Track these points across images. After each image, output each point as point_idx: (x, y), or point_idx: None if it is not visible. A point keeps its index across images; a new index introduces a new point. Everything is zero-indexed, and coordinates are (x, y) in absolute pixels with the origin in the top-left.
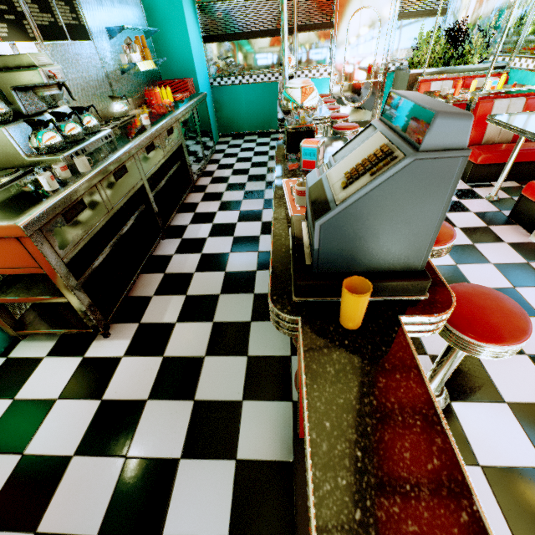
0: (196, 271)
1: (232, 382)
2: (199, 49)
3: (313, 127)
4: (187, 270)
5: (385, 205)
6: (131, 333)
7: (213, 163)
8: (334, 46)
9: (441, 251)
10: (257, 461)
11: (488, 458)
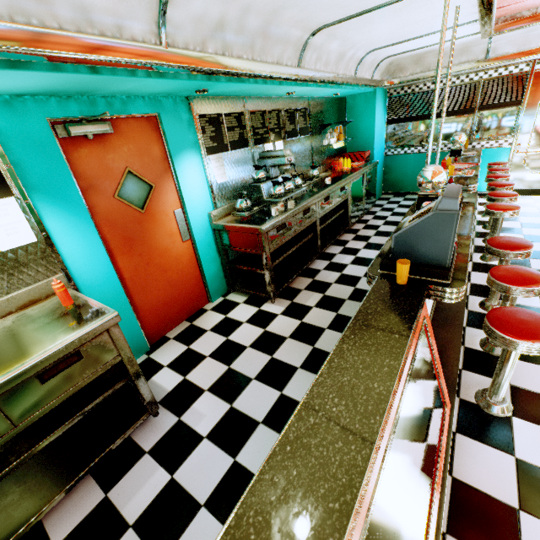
0: (334, 282)
1: None
2: (381, 130)
3: (438, 195)
4: (328, 281)
5: (424, 231)
6: (286, 305)
7: (370, 214)
8: (520, 120)
9: (525, 292)
10: None
11: (526, 457)
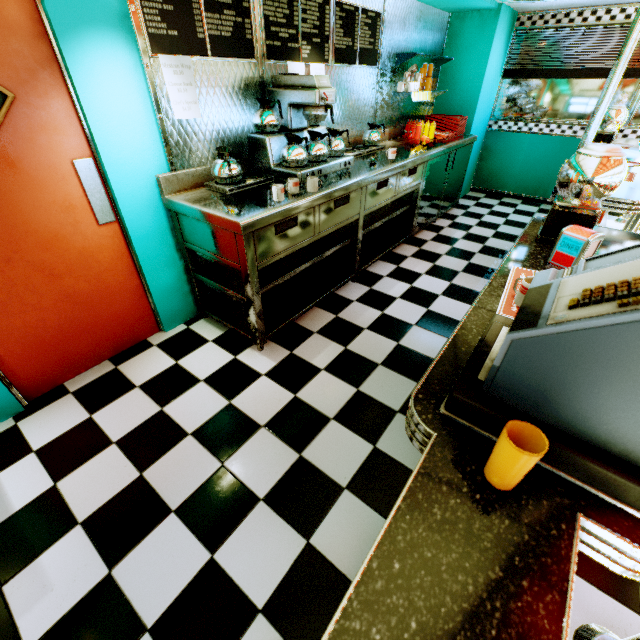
0: (367, 327)
1: (345, 462)
2: (492, 84)
3: (597, 212)
4: (359, 323)
5: (625, 354)
6: (280, 358)
7: (447, 218)
8: None
9: None
10: (326, 560)
11: None
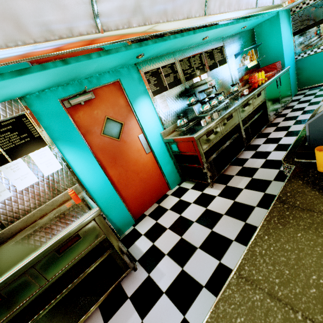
0: (260, 167)
1: None
2: (288, 42)
3: None
4: (255, 166)
5: None
6: (222, 188)
7: (288, 108)
8: None
9: None
10: None
11: None
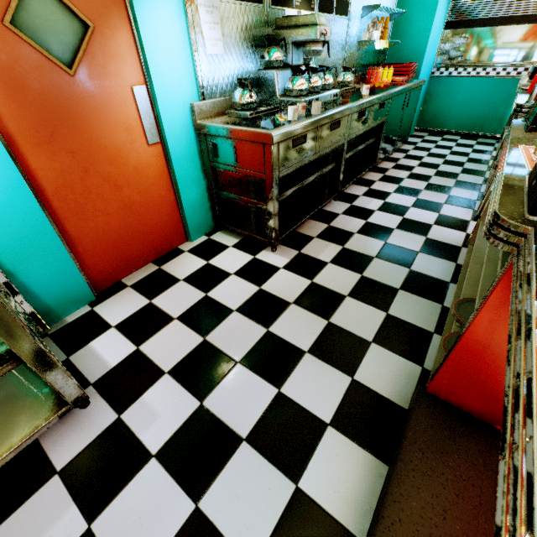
0: (357, 232)
1: (366, 325)
2: (436, 35)
3: None
4: (349, 229)
5: None
6: (291, 256)
7: (400, 152)
8: None
9: None
10: (371, 390)
11: None
